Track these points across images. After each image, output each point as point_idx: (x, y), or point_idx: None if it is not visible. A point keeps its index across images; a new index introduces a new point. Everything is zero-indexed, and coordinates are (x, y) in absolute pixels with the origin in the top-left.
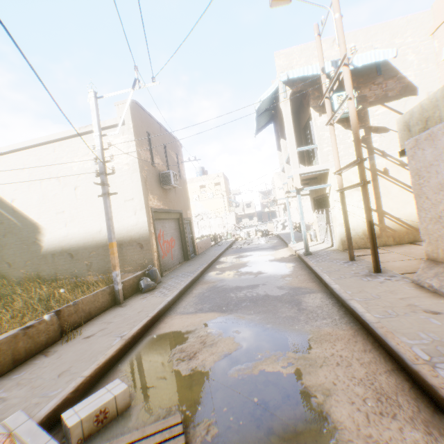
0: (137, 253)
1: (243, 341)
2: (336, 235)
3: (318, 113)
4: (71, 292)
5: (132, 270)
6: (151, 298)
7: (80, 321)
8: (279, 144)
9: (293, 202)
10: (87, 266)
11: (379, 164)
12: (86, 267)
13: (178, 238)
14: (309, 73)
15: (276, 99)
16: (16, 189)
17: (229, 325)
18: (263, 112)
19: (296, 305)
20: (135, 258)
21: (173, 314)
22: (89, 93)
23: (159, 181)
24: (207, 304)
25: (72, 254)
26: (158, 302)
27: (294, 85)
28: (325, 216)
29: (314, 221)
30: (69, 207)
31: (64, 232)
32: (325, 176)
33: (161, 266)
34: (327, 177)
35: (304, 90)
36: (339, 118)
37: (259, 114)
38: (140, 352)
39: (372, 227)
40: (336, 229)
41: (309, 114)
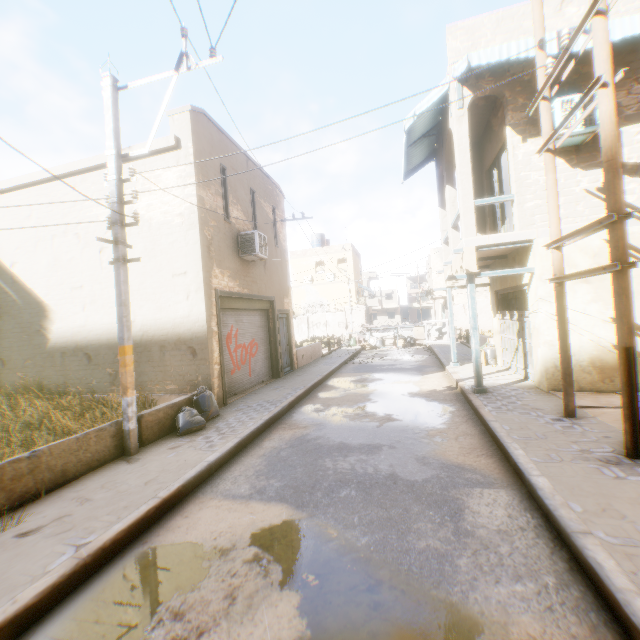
0: (186, 363)
1: (317, 616)
2: (536, 361)
3: (521, 136)
4: (80, 416)
5: (176, 390)
6: (185, 451)
7: (38, 489)
8: (442, 197)
9: (459, 296)
10: (110, 377)
11: (634, 234)
12: (109, 378)
13: (265, 341)
14: (511, 55)
15: (443, 115)
16: (19, 246)
17: (301, 551)
18: (418, 138)
19: (451, 517)
20: (183, 371)
21: (208, 494)
22: (104, 79)
23: (237, 247)
24: (277, 478)
25: (90, 355)
26: (191, 463)
27: (479, 85)
28: (516, 325)
29: (494, 331)
30: (89, 279)
31: (80, 318)
32: (524, 253)
33: (225, 387)
34: (528, 256)
35: (497, 95)
36: (561, 147)
37: (411, 141)
38: (98, 597)
39: (630, 362)
40: (536, 350)
41: (500, 144)
